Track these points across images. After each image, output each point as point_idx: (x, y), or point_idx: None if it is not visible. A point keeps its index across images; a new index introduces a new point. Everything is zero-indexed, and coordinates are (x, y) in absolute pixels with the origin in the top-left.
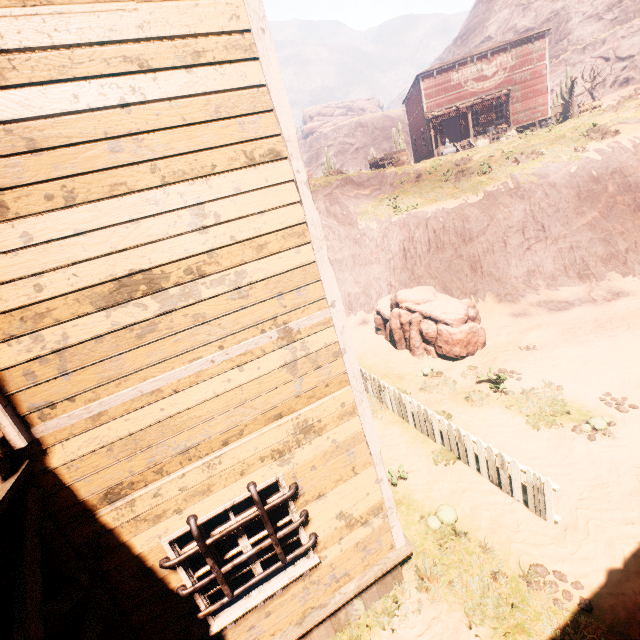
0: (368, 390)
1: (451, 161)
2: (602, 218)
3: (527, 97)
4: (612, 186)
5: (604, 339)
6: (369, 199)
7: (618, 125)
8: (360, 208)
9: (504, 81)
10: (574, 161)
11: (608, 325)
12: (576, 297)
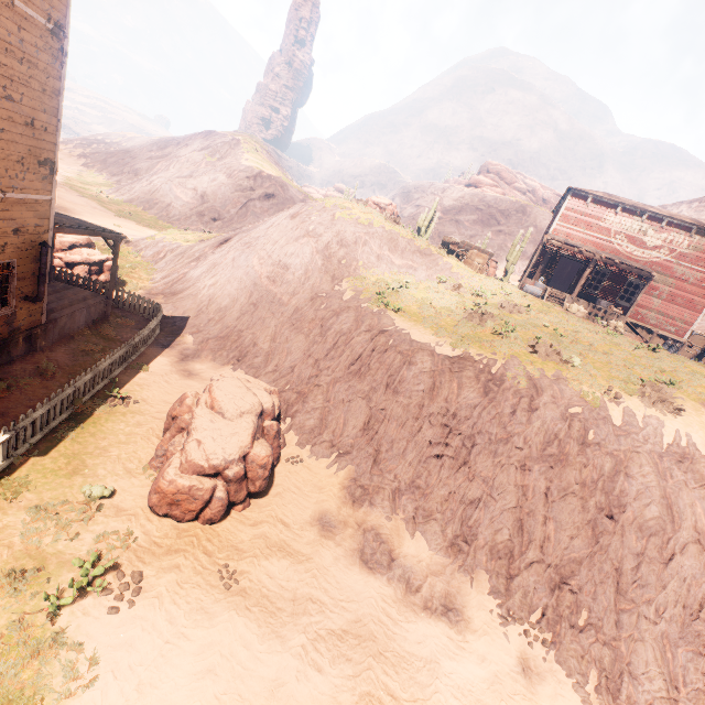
0: (9, 453)
1: (510, 298)
2: (544, 497)
3: (674, 300)
4: (593, 470)
5: (300, 661)
6: (392, 270)
7: (699, 405)
8: (365, 270)
9: (661, 263)
10: (588, 401)
11: (349, 644)
12: (410, 564)
